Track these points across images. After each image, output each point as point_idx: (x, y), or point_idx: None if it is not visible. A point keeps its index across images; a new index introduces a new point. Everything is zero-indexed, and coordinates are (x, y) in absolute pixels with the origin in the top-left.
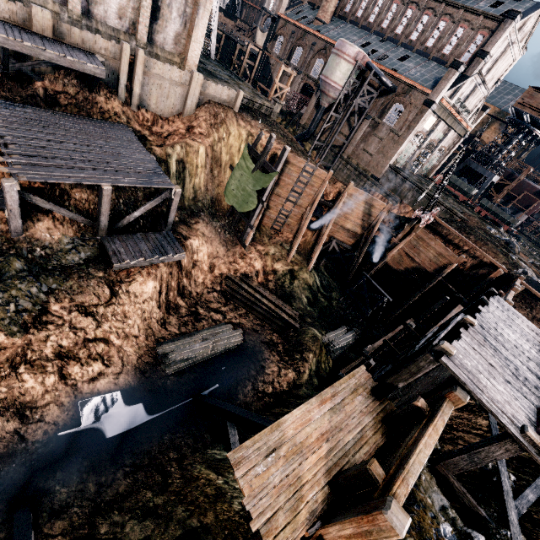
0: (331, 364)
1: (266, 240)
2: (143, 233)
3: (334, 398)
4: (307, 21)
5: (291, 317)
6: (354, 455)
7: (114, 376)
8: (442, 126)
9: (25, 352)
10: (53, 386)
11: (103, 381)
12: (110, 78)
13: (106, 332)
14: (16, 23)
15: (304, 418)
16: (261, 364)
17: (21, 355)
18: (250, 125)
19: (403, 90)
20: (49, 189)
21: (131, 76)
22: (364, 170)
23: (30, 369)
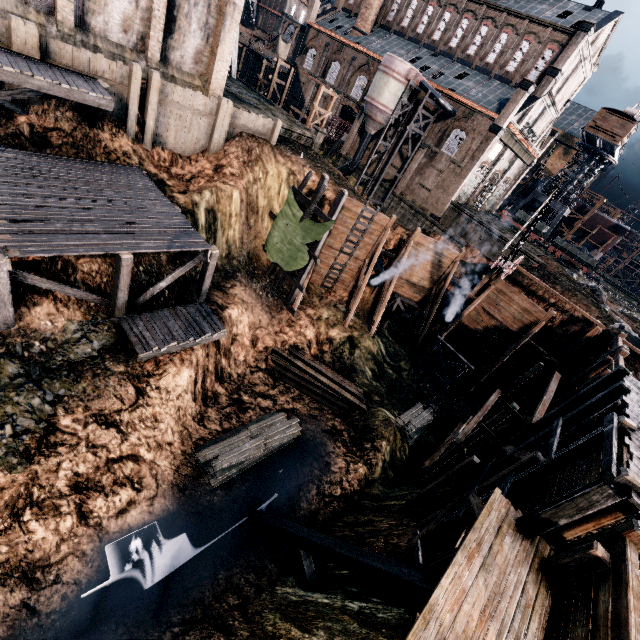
0: (407, 452)
1: (316, 302)
2: (171, 307)
3: (481, 548)
4: (343, 31)
5: (355, 396)
6: (526, 634)
7: (147, 503)
8: (508, 155)
9: (30, 490)
10: (70, 531)
11: (134, 512)
12: (115, 108)
13: (134, 446)
14: None
15: (456, 590)
16: (325, 460)
17: (25, 496)
18: (290, 161)
19: (464, 114)
20: (48, 262)
21: (142, 105)
22: (421, 208)
23: (39, 514)
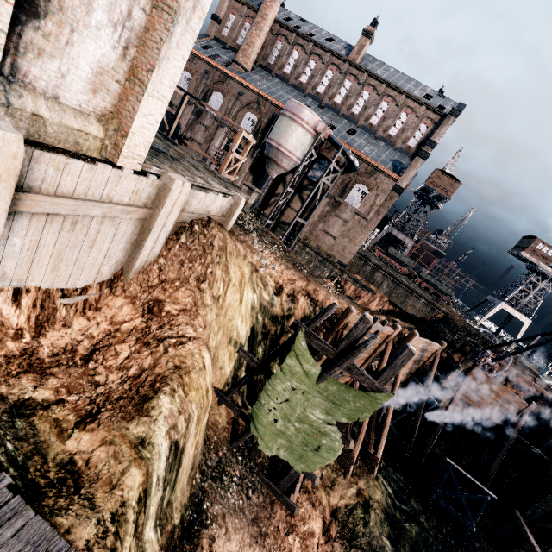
0: None
1: None
2: None
3: None
4: (223, 62)
5: None
6: None
7: None
8: None
9: None
10: None
11: None
12: None
13: None
14: None
15: None
16: None
17: None
18: (247, 249)
19: (367, 171)
20: None
21: None
22: (327, 254)
23: None
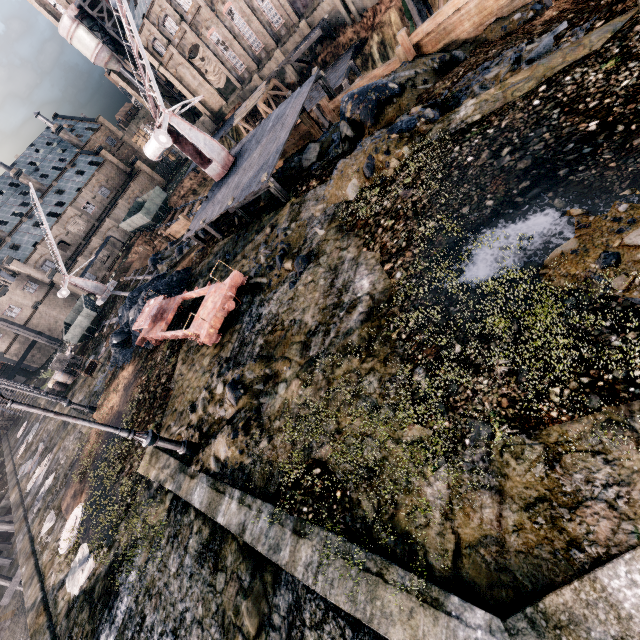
0: None
1: None
2: None
3: None
4: None
5: None
6: None
7: None
8: None
9: None
10: None
11: None
12: (340, 18)
13: None
14: (302, 39)
15: None
16: None
17: None
18: None
19: None
20: None
21: None
22: None
23: None
